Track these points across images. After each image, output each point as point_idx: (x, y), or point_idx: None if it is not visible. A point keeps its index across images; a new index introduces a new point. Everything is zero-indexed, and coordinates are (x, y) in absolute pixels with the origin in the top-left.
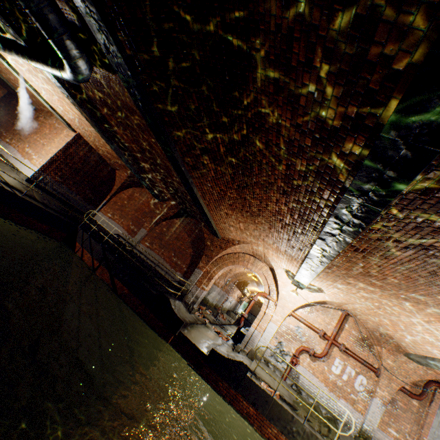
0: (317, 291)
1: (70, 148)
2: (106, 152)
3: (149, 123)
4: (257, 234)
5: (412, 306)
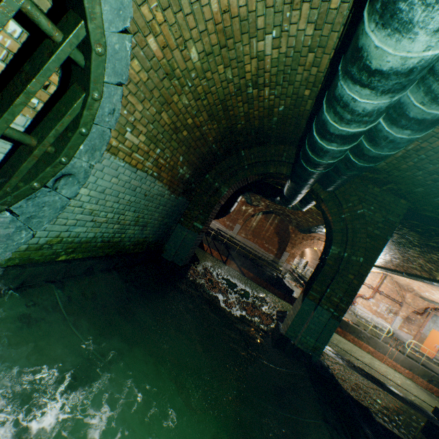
0: None
1: None
2: None
3: None
4: None
5: (437, 289)
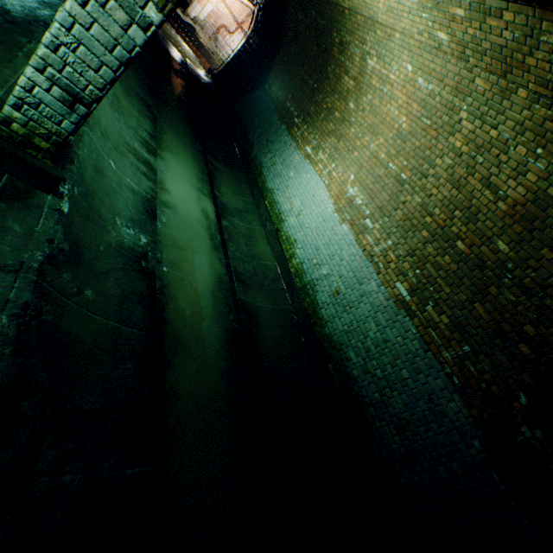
0: None
1: None
2: None
3: None
4: None
5: None
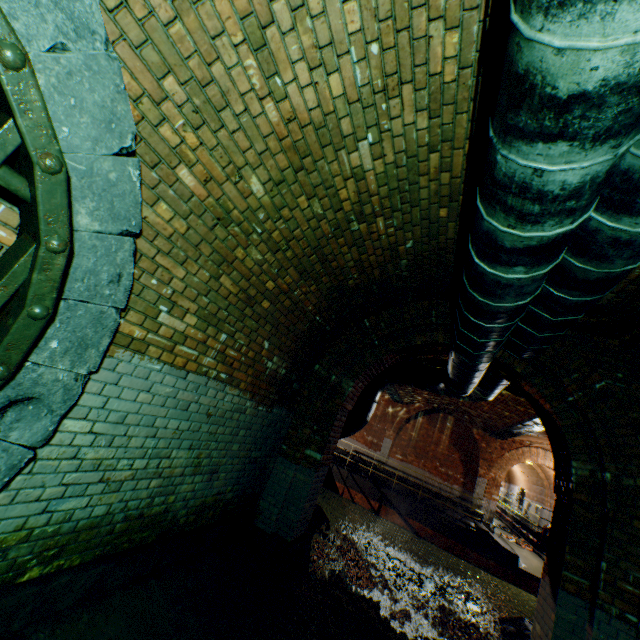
0: None
1: None
2: None
3: (538, 421)
4: None
5: None
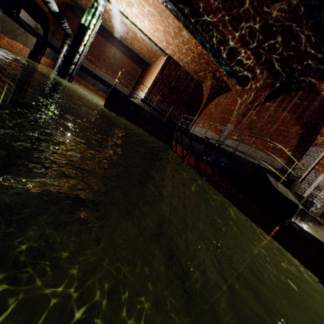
0: None
1: (164, 70)
2: (189, 63)
3: None
4: None
5: None
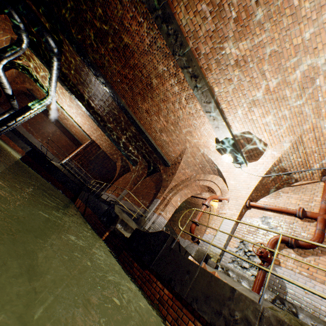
0: (260, 154)
1: (87, 147)
2: (106, 147)
3: (72, 45)
4: (172, 116)
5: None
